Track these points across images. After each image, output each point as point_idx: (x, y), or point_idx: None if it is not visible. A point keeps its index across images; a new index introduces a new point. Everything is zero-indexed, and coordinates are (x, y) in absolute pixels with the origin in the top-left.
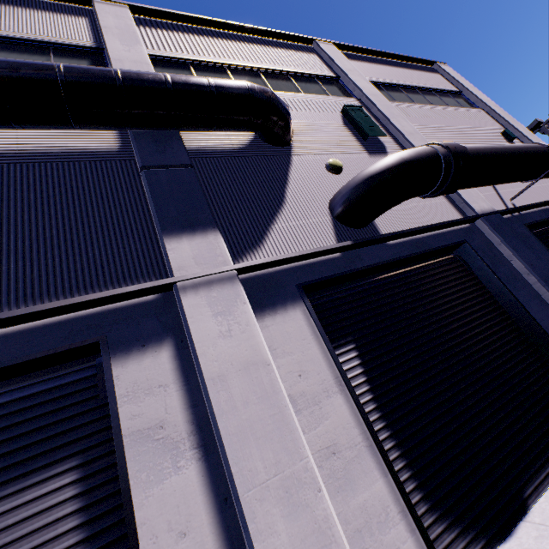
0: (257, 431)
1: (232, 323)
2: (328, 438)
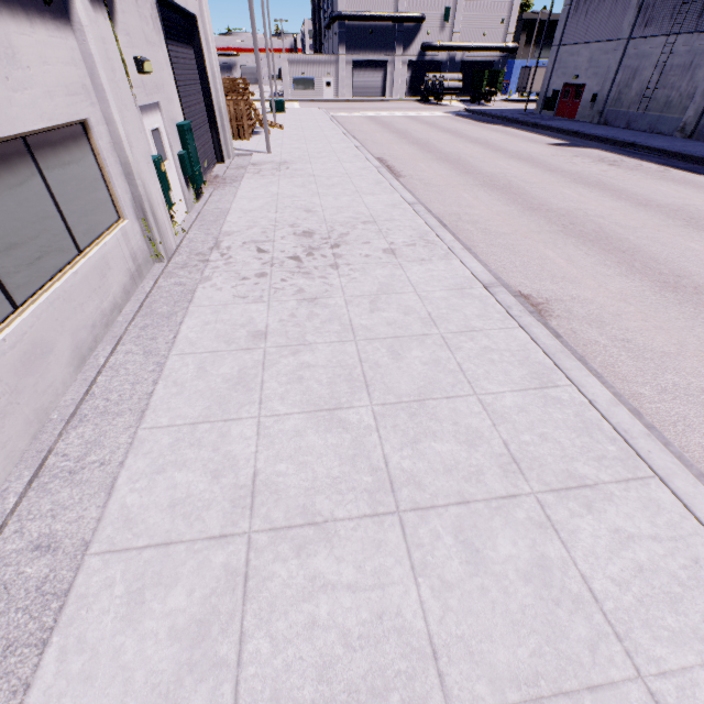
0: (397, 76)
1: (399, 64)
2: (402, 81)
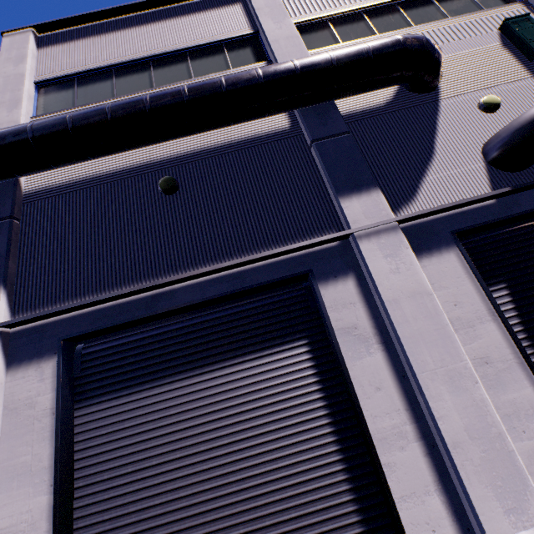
0: (425, 338)
1: (398, 263)
2: (481, 352)
